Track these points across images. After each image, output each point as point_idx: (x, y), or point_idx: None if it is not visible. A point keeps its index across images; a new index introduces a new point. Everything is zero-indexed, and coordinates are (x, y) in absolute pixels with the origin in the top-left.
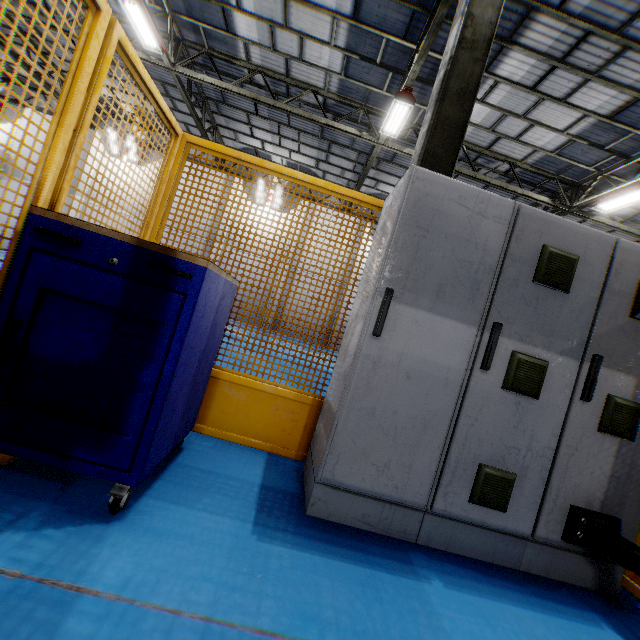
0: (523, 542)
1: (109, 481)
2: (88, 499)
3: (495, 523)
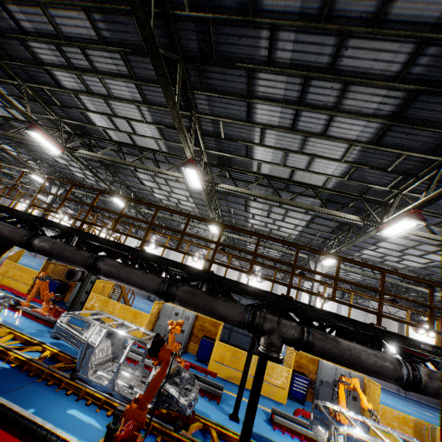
0: None
1: None
2: None
3: None
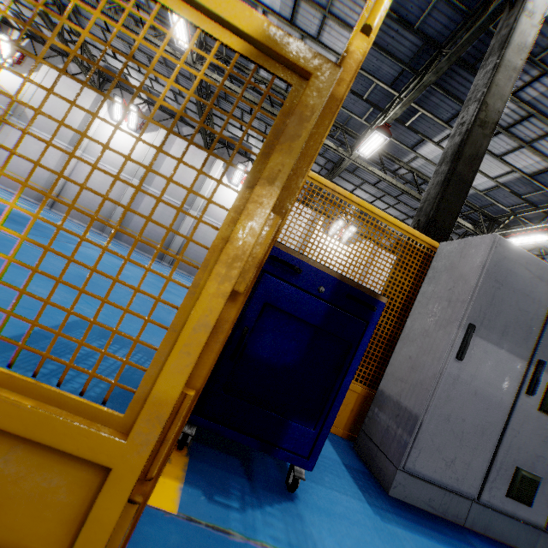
0: (537, 531)
1: (261, 457)
2: (264, 475)
3: (521, 514)
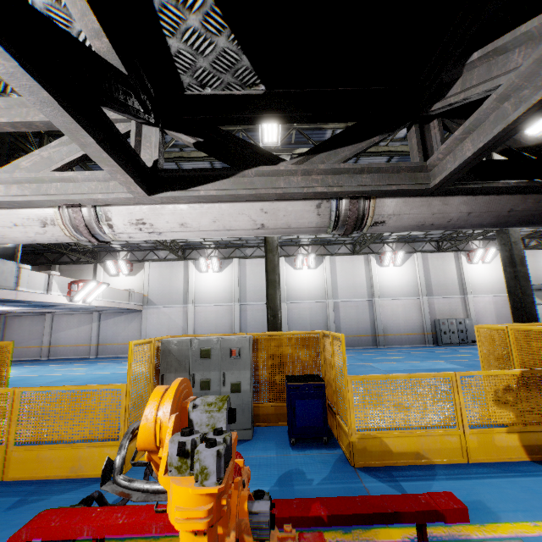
0: None
1: None
2: None
3: None
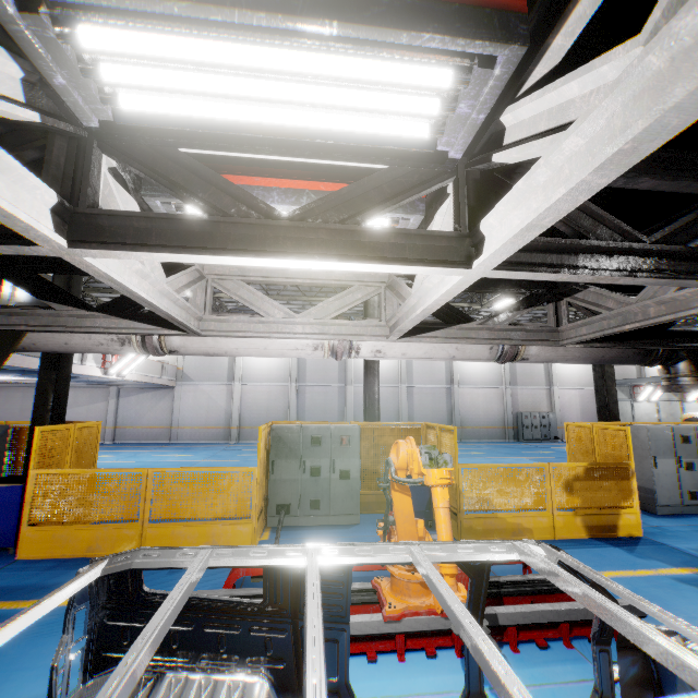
0: None
1: None
2: None
3: (696, 503)
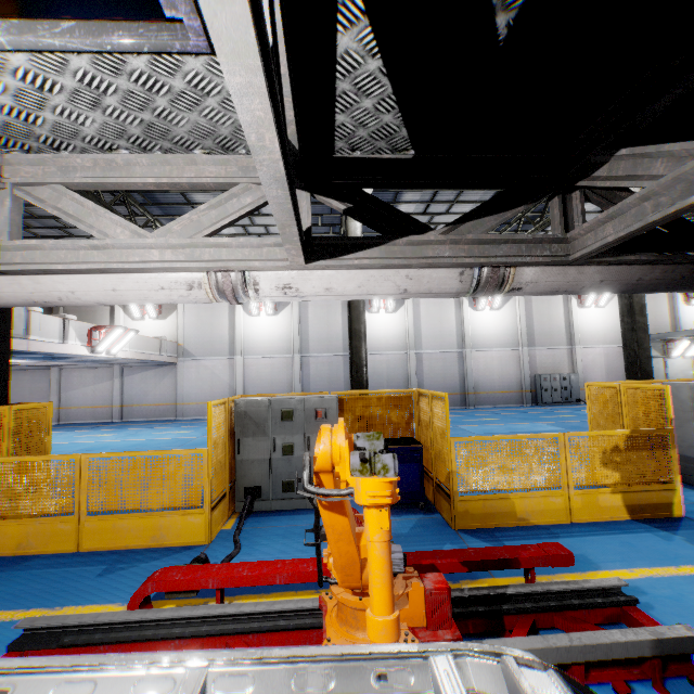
0: None
1: None
2: None
3: None
